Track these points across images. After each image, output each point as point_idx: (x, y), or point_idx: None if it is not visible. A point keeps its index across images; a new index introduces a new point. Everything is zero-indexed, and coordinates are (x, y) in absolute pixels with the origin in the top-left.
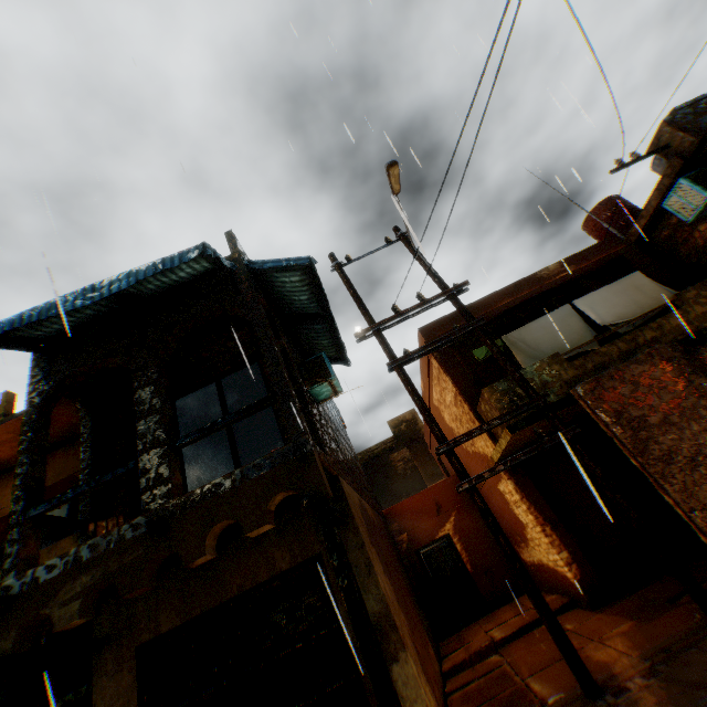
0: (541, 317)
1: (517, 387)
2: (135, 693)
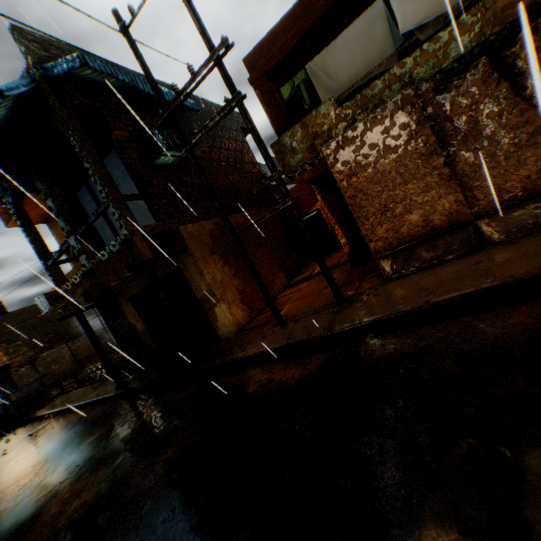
0: (347, 29)
1: (294, 141)
2: (135, 311)
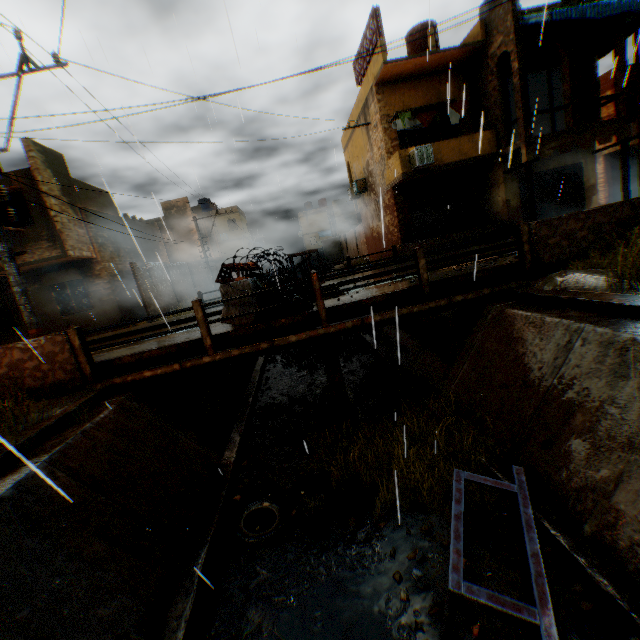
0: None
1: None
2: (517, 189)
